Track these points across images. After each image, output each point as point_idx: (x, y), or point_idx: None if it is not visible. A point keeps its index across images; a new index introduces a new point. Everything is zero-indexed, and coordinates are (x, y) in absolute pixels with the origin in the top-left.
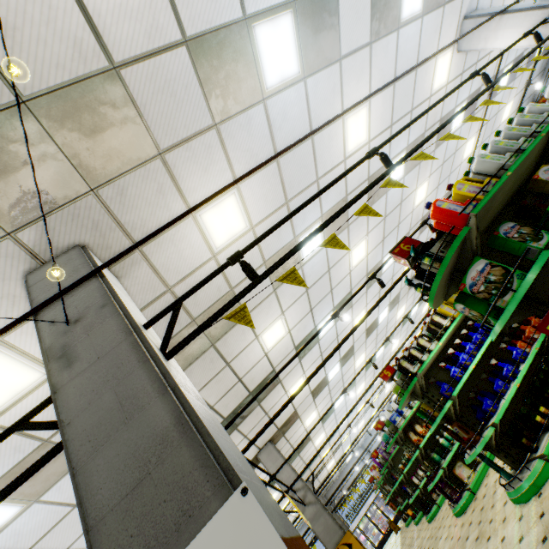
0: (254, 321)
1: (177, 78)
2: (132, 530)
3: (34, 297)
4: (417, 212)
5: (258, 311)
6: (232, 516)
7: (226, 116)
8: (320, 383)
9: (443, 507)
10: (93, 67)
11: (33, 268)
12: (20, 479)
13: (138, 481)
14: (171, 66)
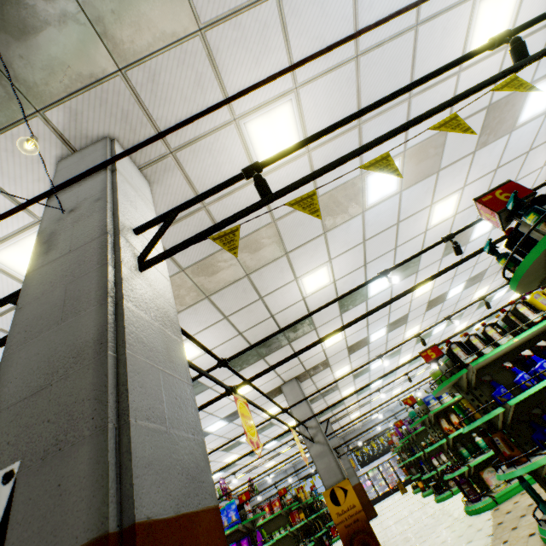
0: (295, 261)
1: None
2: (11, 437)
3: (54, 182)
4: None
5: (301, 252)
6: None
7: None
8: (359, 342)
9: (456, 497)
10: None
11: (64, 154)
12: None
13: (39, 389)
14: None
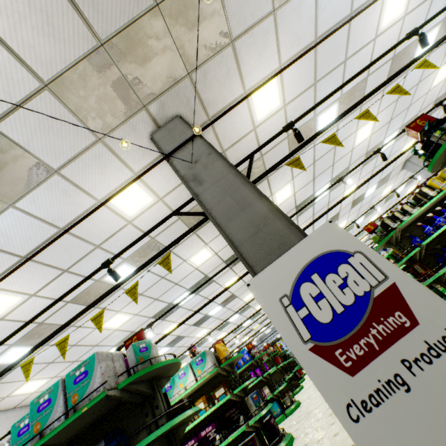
0: (272, 182)
1: None
2: (257, 248)
3: (163, 148)
4: (432, 93)
5: (276, 175)
6: (326, 229)
7: (283, 1)
8: None
9: None
10: None
11: (154, 130)
12: (185, 234)
13: (255, 232)
14: None
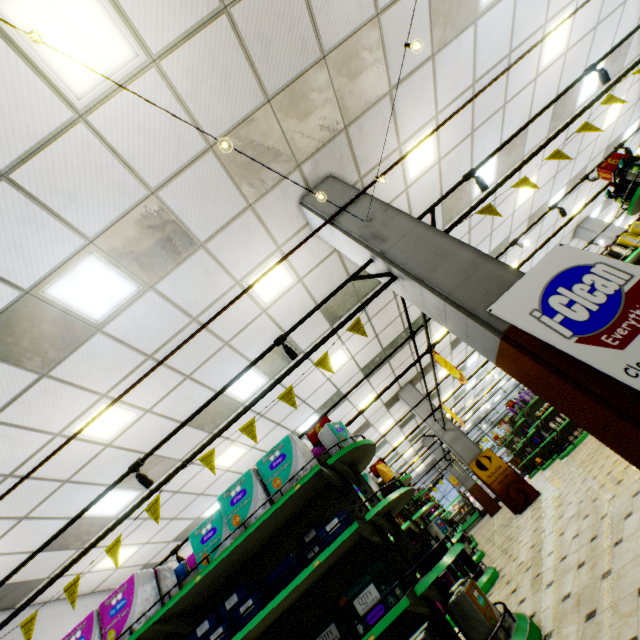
0: None
1: (415, 14)
2: (472, 292)
3: (322, 211)
4: (602, 139)
5: None
6: (558, 251)
7: (442, 45)
8: None
9: (579, 445)
10: (365, 18)
11: (304, 194)
12: (373, 297)
13: (466, 278)
14: (413, 3)
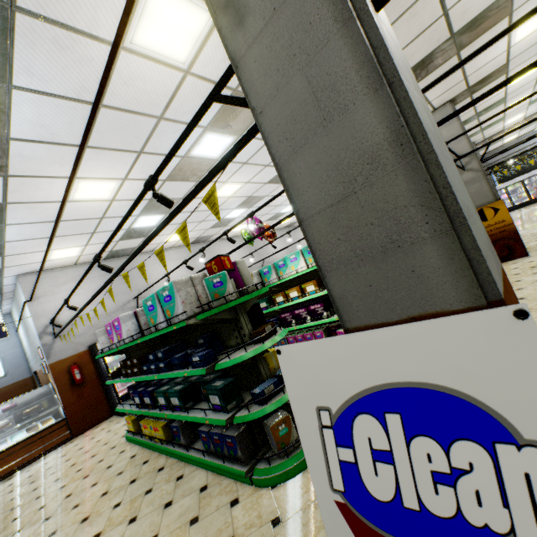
0: None
1: None
2: (338, 236)
3: None
4: None
5: None
6: (489, 329)
7: None
8: None
9: None
10: None
11: None
12: (233, 152)
13: (342, 197)
14: None
